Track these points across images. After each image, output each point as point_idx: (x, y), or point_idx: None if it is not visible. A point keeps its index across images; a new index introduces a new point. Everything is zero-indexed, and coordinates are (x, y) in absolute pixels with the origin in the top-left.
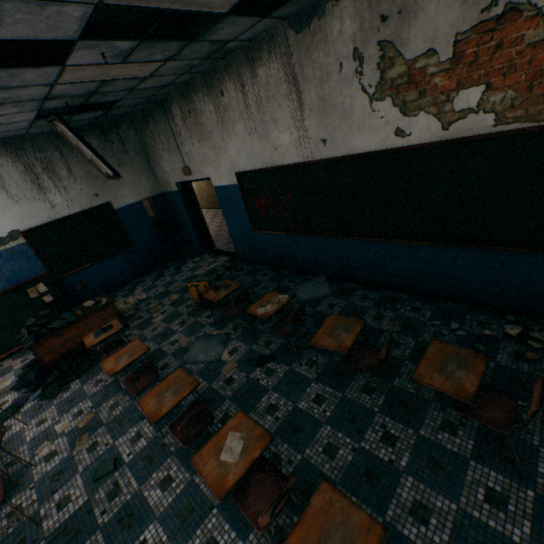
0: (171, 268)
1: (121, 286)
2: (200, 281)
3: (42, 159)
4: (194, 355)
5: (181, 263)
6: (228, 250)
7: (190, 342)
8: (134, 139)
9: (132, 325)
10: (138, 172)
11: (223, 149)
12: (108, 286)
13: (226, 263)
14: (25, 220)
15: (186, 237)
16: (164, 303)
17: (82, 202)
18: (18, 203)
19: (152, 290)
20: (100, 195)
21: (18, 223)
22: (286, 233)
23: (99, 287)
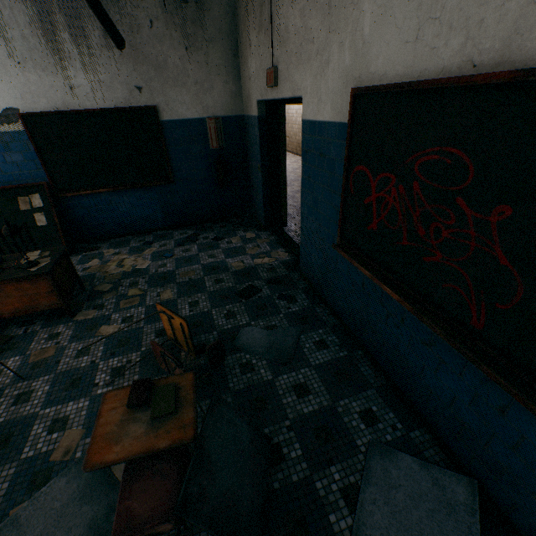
0: (212, 232)
1: (144, 231)
2: (174, 313)
3: (66, 0)
4: (23, 527)
5: (229, 230)
6: (299, 240)
7: (68, 457)
8: (223, 6)
9: (77, 317)
10: (214, 70)
11: (347, 6)
12: (127, 225)
13: (278, 268)
14: (29, 97)
15: (253, 195)
16: (146, 298)
17: (114, 94)
18: (20, 67)
19: (161, 259)
20: (145, 91)
21: (18, 99)
22: (418, 313)
23: (114, 223)
